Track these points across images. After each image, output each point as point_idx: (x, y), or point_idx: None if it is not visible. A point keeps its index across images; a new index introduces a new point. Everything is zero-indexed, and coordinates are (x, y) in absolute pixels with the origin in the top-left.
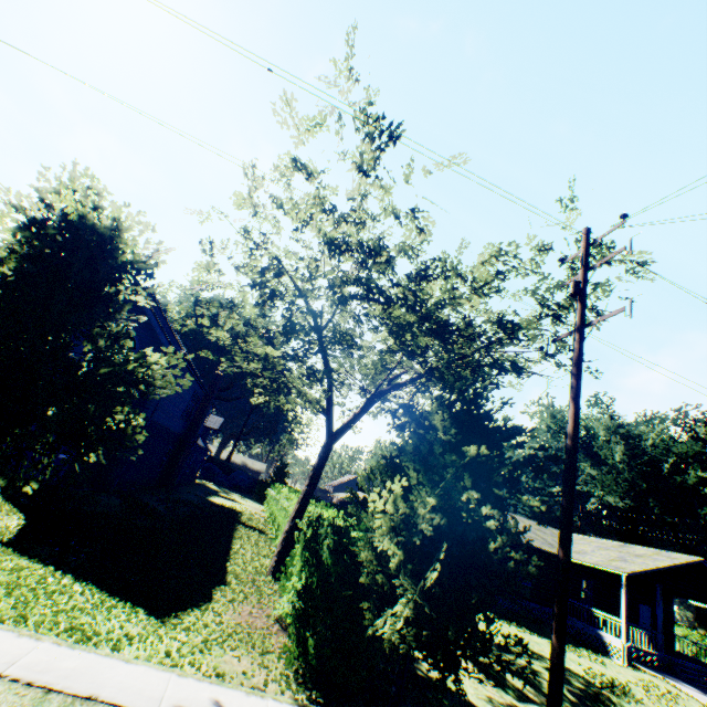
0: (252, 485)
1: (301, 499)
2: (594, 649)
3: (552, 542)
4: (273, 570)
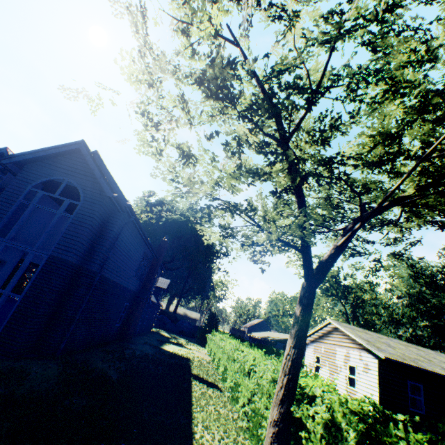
0: (193, 330)
1: (288, 369)
2: None
3: None
4: None
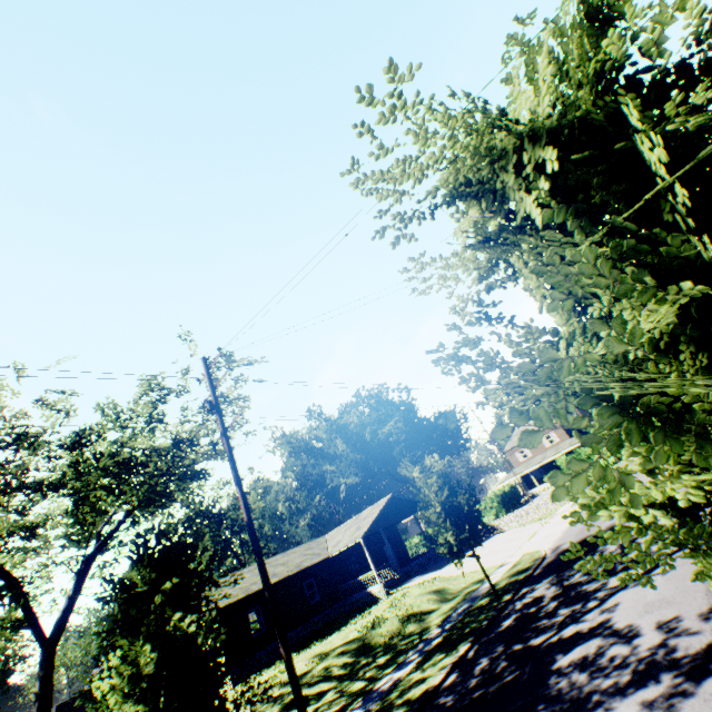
0: None
1: None
2: (371, 604)
3: (320, 551)
4: None
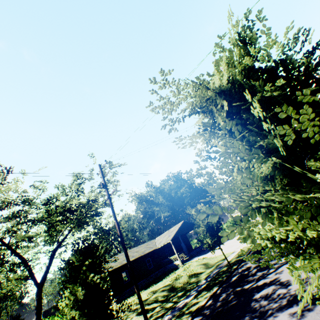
0: None
1: None
2: (175, 269)
3: (152, 246)
4: None
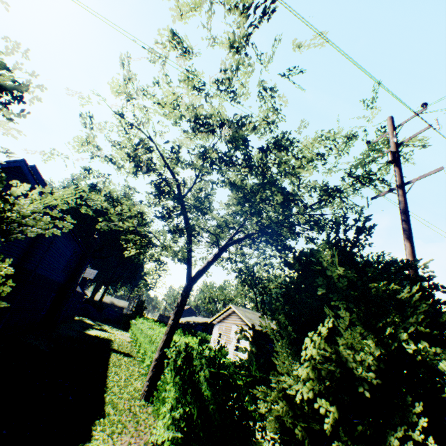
0: (119, 318)
1: (168, 332)
2: None
3: None
4: (146, 394)
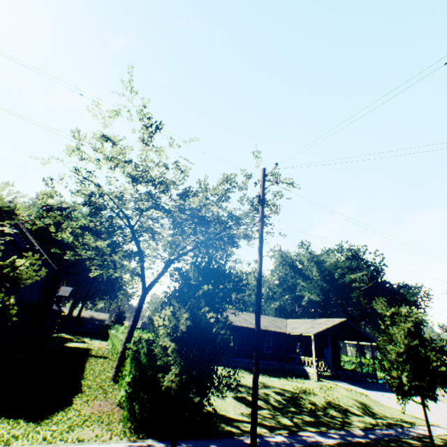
0: (99, 330)
1: (129, 331)
2: (303, 377)
3: (281, 326)
4: (114, 377)
